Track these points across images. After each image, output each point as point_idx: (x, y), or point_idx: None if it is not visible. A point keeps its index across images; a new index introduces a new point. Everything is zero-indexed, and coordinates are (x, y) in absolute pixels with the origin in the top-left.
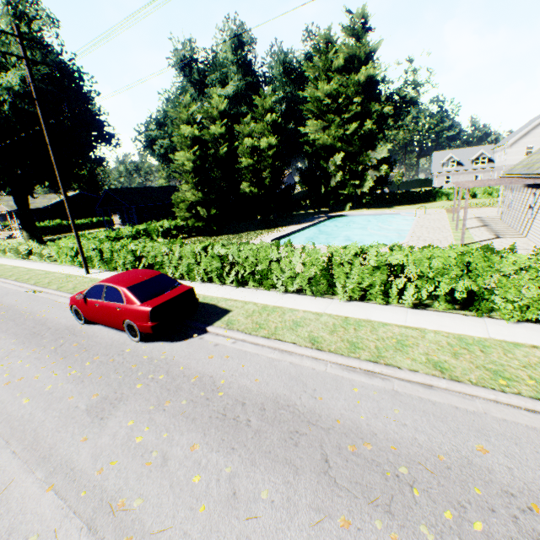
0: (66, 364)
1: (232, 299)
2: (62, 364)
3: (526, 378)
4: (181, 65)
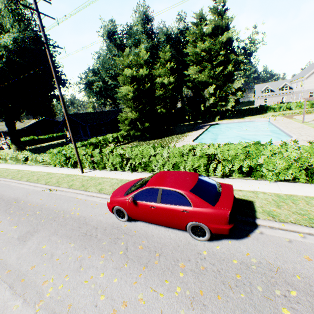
0: (156, 276)
1: (236, 190)
2: (153, 277)
3: None
4: (108, 35)
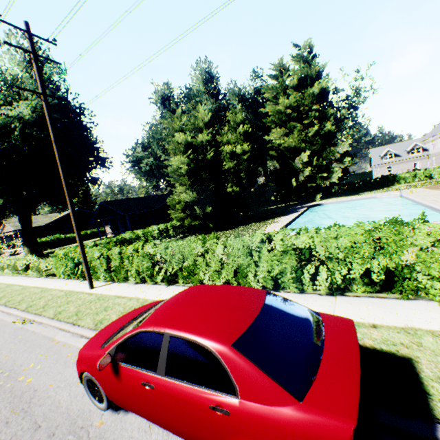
0: None
1: (364, 324)
2: None
3: None
4: (162, 100)
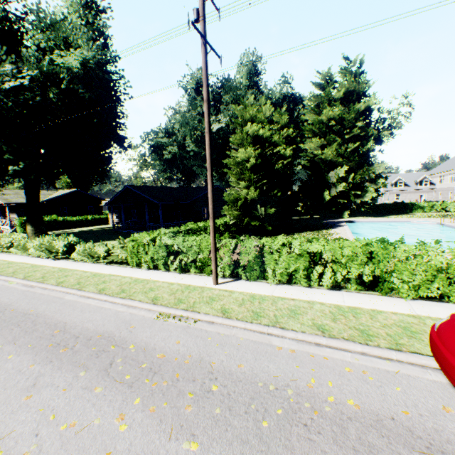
0: None
1: None
2: None
3: None
4: (197, 85)
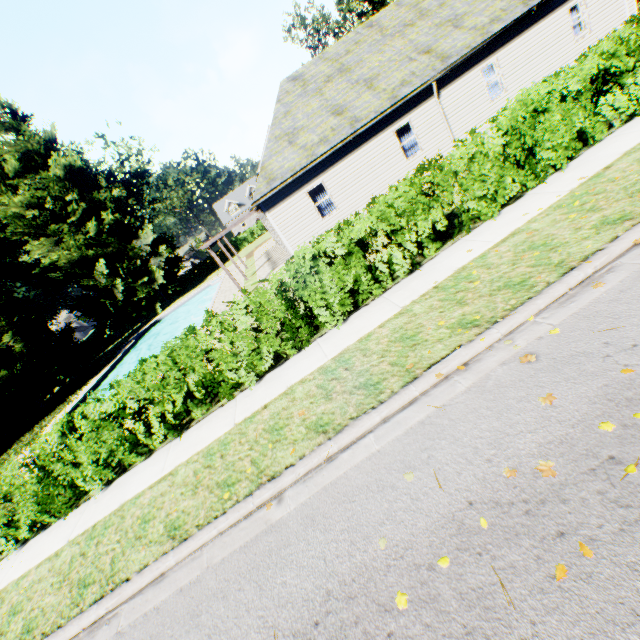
0: None
1: None
2: None
3: (249, 466)
4: None
